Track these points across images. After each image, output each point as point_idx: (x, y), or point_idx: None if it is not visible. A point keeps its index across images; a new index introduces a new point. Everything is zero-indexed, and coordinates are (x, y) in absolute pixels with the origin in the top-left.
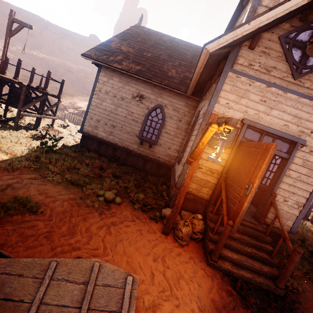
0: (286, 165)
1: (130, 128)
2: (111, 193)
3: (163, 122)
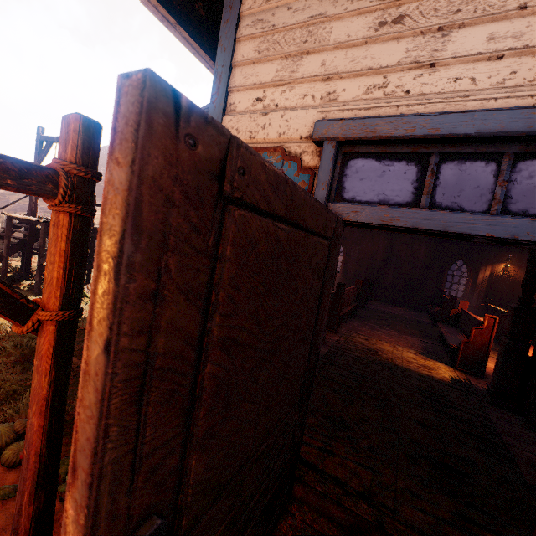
0: None
1: None
2: None
3: None
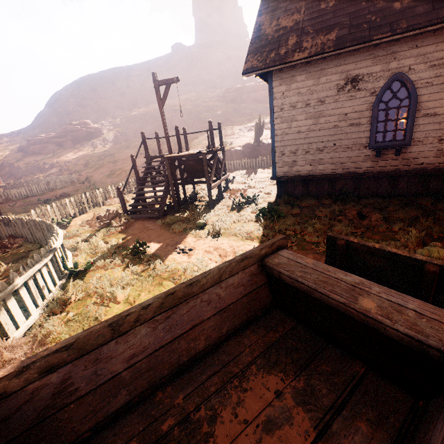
0: None
1: (349, 140)
2: (439, 249)
3: (414, 100)
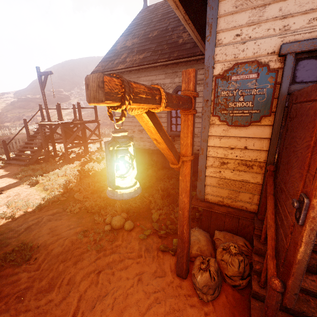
0: None
1: None
2: (118, 219)
3: None
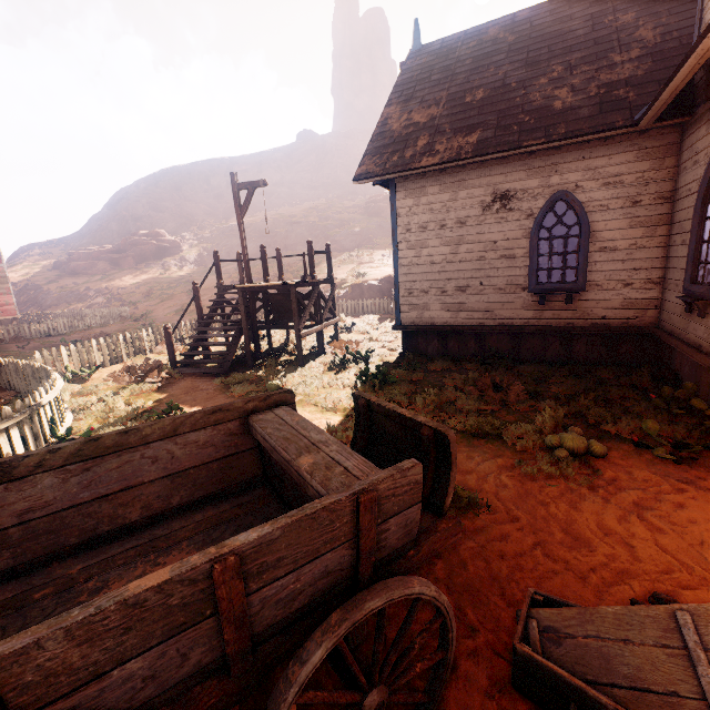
0: None
1: (501, 278)
2: (574, 436)
3: (585, 227)
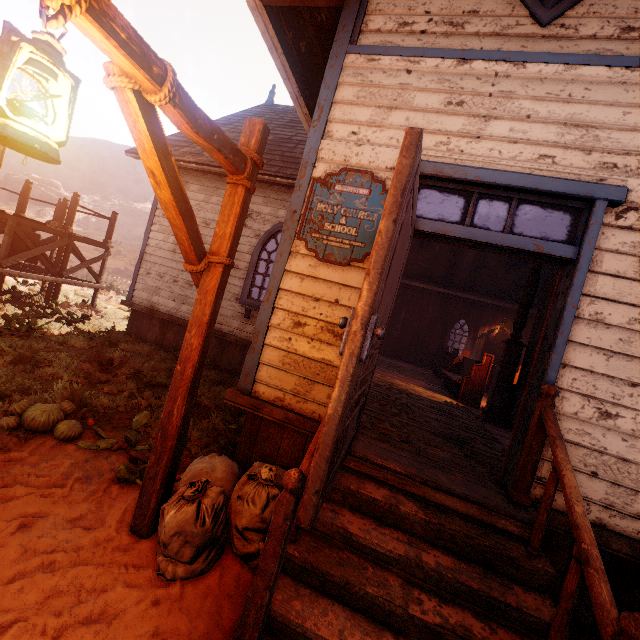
0: (574, 279)
1: None
2: (47, 408)
3: None
